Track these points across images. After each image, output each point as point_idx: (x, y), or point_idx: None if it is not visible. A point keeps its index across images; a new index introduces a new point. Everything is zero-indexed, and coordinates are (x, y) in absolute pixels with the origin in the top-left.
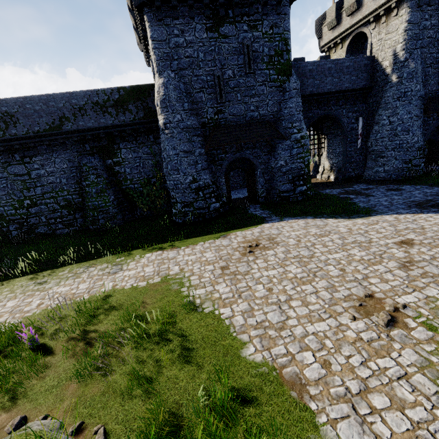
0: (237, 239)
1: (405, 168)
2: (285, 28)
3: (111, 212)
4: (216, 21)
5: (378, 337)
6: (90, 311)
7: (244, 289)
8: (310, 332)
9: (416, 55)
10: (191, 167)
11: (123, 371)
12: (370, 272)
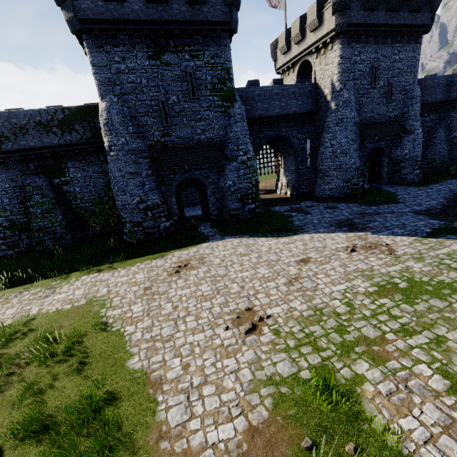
0: (172, 259)
1: (345, 186)
2: (226, 58)
3: (59, 232)
4: (157, 50)
5: (236, 342)
6: (7, 335)
7: (155, 308)
8: (188, 342)
9: (349, 86)
10: (137, 188)
11: (21, 386)
12: (262, 288)
